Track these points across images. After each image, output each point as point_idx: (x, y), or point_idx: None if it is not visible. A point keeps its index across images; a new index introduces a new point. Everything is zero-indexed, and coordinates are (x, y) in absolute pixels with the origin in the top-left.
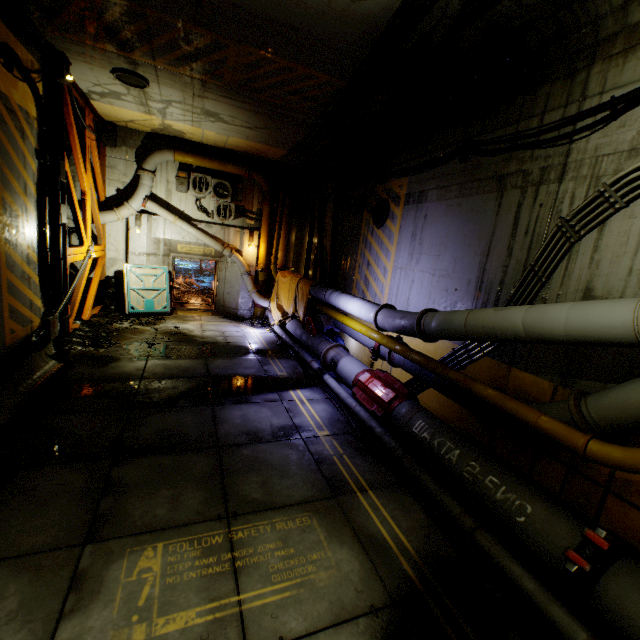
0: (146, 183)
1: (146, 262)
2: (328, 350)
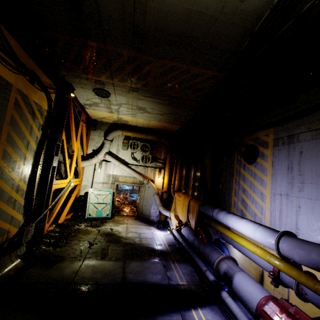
0: (107, 146)
1: (101, 187)
2: (219, 261)
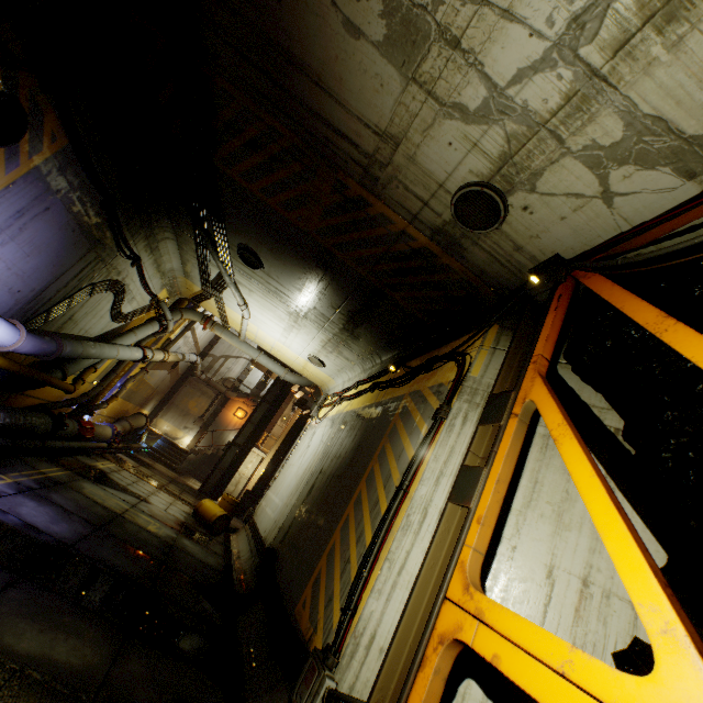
0: None
1: None
2: None
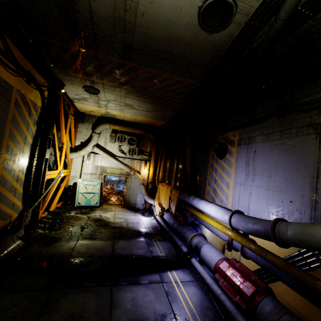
0: (95, 139)
1: (90, 178)
2: (192, 237)
